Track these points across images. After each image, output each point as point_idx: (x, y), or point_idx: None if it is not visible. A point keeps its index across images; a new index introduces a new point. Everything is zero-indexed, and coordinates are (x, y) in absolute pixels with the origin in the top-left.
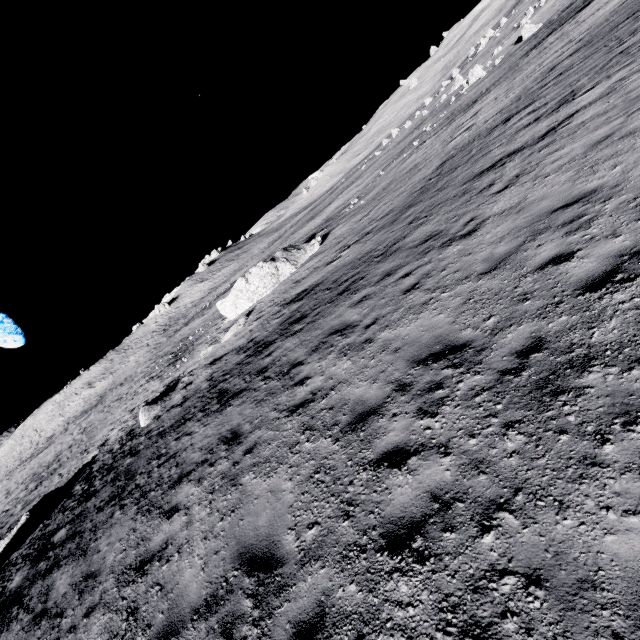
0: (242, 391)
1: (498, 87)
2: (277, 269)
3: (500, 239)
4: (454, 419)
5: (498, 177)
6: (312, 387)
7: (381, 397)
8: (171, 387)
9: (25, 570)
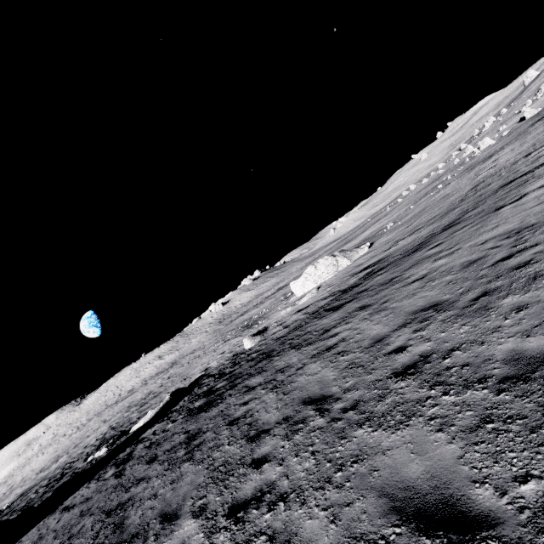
0: (350, 300)
1: (511, 145)
2: (337, 262)
3: (542, 194)
4: (537, 239)
5: (530, 177)
6: (420, 275)
7: (481, 255)
8: (262, 330)
9: (202, 399)
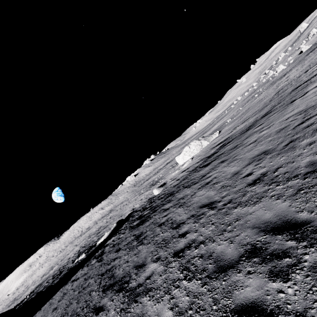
0: (214, 160)
1: (296, 67)
2: (201, 143)
3: (316, 90)
4: (316, 112)
5: (309, 82)
6: (252, 140)
7: (286, 125)
8: (163, 184)
9: (137, 221)
